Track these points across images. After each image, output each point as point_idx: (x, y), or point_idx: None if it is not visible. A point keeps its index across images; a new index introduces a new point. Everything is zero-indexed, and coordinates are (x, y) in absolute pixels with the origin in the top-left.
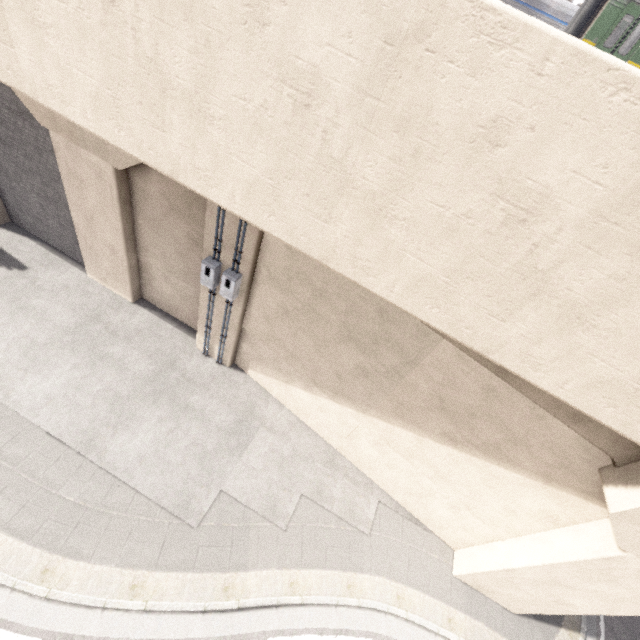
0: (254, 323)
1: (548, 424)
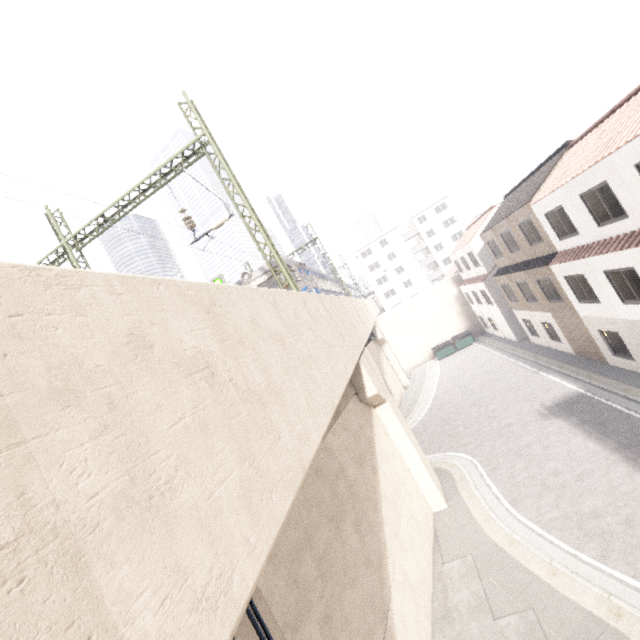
0: None
1: (350, 410)
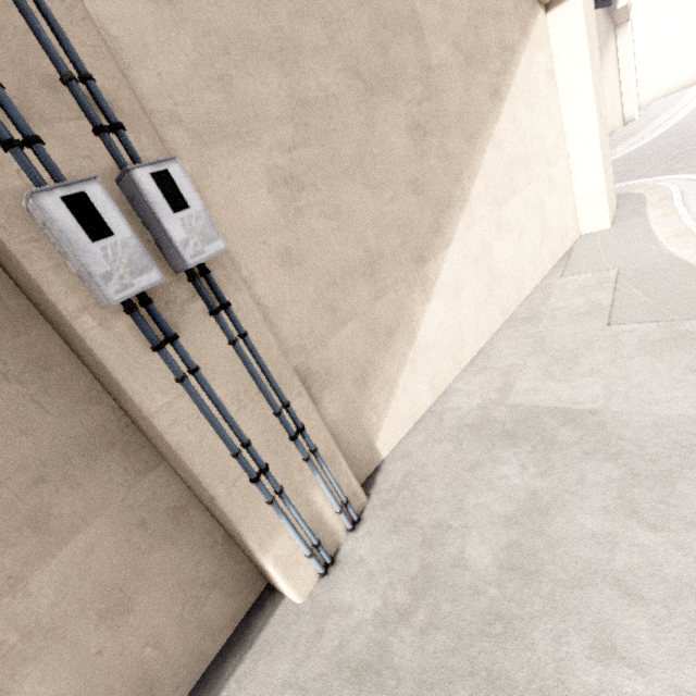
0: (286, 316)
1: None
